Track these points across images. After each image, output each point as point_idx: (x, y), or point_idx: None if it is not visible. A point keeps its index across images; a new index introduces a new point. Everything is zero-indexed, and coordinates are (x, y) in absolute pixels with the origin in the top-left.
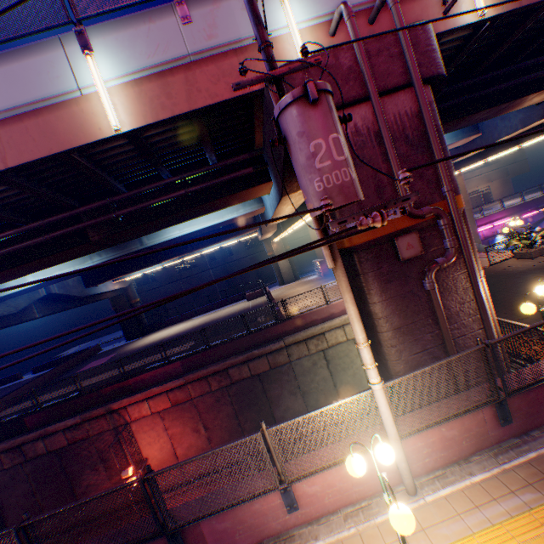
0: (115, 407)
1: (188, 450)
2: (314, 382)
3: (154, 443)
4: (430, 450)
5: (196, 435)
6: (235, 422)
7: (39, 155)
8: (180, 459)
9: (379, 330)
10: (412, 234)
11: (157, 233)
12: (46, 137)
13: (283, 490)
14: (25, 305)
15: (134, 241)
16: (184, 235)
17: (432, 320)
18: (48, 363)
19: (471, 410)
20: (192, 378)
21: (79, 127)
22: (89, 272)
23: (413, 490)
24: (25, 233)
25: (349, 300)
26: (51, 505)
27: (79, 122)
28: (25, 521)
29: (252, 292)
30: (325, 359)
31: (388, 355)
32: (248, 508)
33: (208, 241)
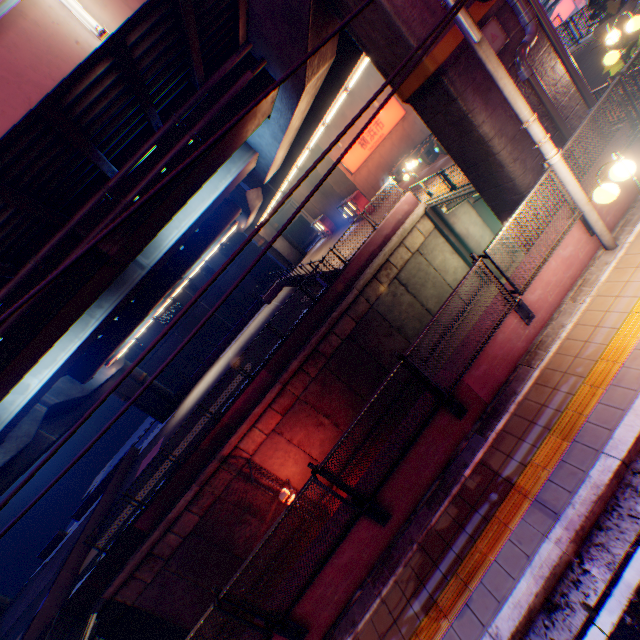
0: (226, 453)
1: (322, 447)
2: (403, 314)
3: (286, 462)
4: (606, 209)
5: (322, 429)
6: (351, 395)
7: (16, 115)
8: (319, 460)
9: (497, 151)
10: (491, 22)
11: (153, 245)
12: (9, 84)
13: (516, 308)
14: (35, 429)
15: (132, 270)
16: (185, 232)
17: (537, 115)
18: (87, 500)
19: (628, 148)
20: (287, 378)
21: (46, 51)
22: (75, 365)
23: (614, 244)
24: (18, 289)
25: (504, 75)
26: (220, 582)
27: (42, 44)
28: (319, 465)
29: (269, 292)
30: (401, 285)
31: (513, 174)
32: (494, 343)
33: (194, 254)
